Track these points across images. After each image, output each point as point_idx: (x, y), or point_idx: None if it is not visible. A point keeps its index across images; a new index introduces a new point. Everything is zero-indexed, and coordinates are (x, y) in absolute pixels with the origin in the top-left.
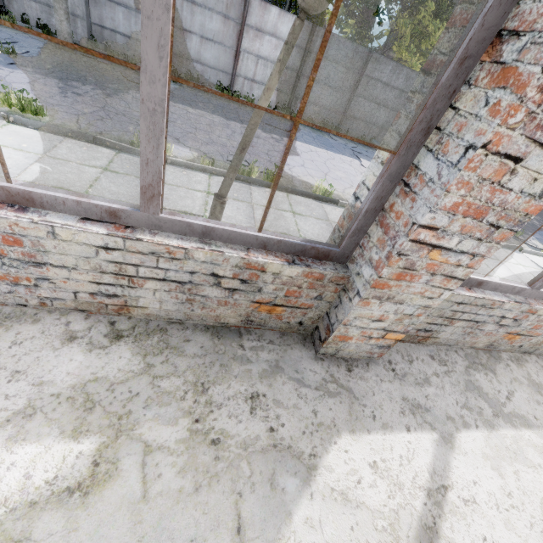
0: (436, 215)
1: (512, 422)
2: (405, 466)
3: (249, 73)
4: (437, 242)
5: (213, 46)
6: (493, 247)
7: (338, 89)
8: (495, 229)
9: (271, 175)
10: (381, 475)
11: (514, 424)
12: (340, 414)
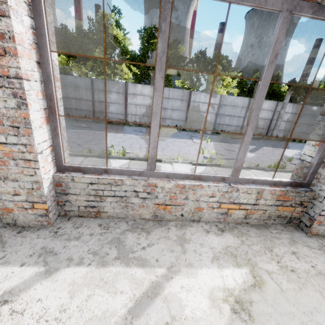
0: None
1: (128, 262)
2: None
3: (133, 112)
4: None
5: (114, 105)
6: (30, 138)
7: (179, 110)
8: (17, 128)
9: (121, 152)
10: None
11: (129, 264)
12: None
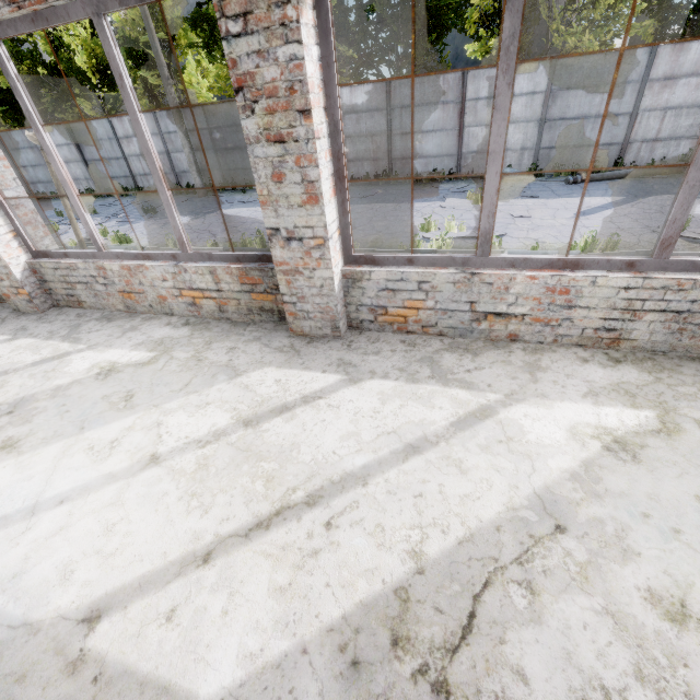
0: None
1: (66, 340)
2: None
3: None
4: None
5: None
6: None
7: (441, 130)
8: None
9: (260, 242)
10: None
11: (65, 340)
12: None
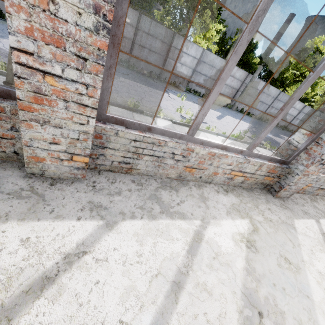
0: (19, 39)
1: (172, 216)
2: (57, 240)
3: None
4: (43, 68)
5: None
6: (96, 78)
7: (158, 53)
8: (83, 60)
9: None
10: (27, 246)
11: (173, 217)
12: (19, 209)
